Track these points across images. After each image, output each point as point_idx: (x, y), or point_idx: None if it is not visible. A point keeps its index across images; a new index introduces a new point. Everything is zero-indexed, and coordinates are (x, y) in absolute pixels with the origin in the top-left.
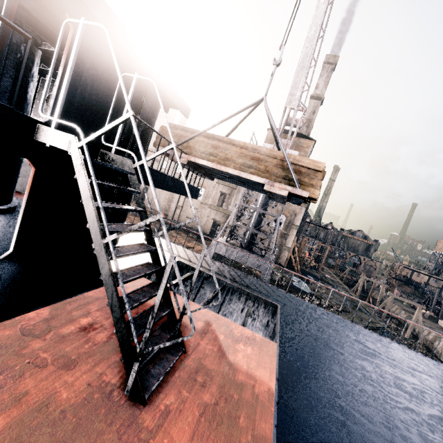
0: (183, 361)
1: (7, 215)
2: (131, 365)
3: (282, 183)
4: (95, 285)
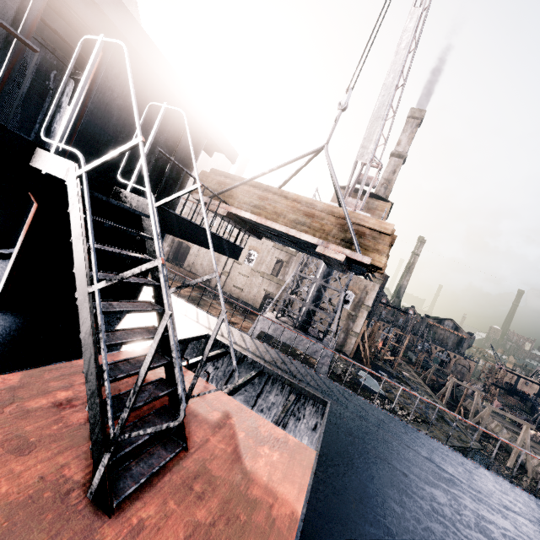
0: (180, 461)
1: (7, 261)
2: (100, 455)
3: (340, 245)
4: None
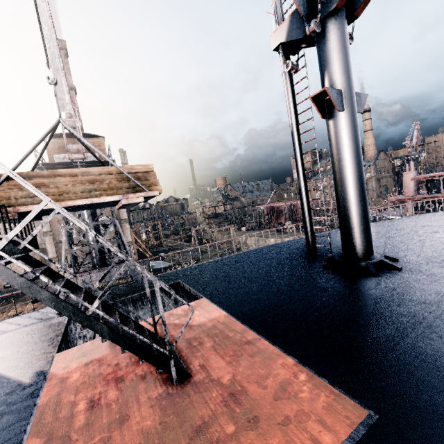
0: (177, 348)
1: None
2: (168, 366)
3: (131, 192)
4: (34, 394)
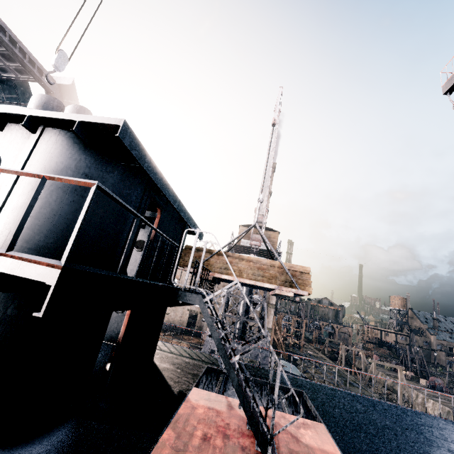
0: (278, 449)
1: None
2: (266, 450)
3: (285, 285)
4: (177, 403)
